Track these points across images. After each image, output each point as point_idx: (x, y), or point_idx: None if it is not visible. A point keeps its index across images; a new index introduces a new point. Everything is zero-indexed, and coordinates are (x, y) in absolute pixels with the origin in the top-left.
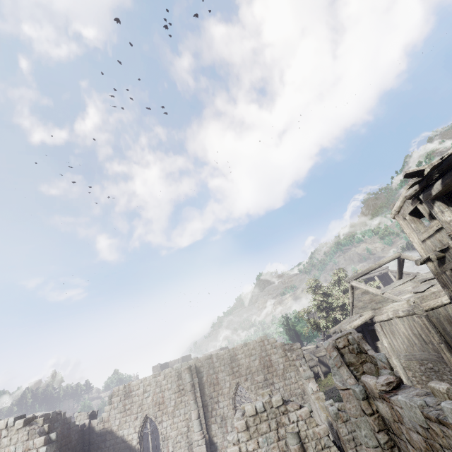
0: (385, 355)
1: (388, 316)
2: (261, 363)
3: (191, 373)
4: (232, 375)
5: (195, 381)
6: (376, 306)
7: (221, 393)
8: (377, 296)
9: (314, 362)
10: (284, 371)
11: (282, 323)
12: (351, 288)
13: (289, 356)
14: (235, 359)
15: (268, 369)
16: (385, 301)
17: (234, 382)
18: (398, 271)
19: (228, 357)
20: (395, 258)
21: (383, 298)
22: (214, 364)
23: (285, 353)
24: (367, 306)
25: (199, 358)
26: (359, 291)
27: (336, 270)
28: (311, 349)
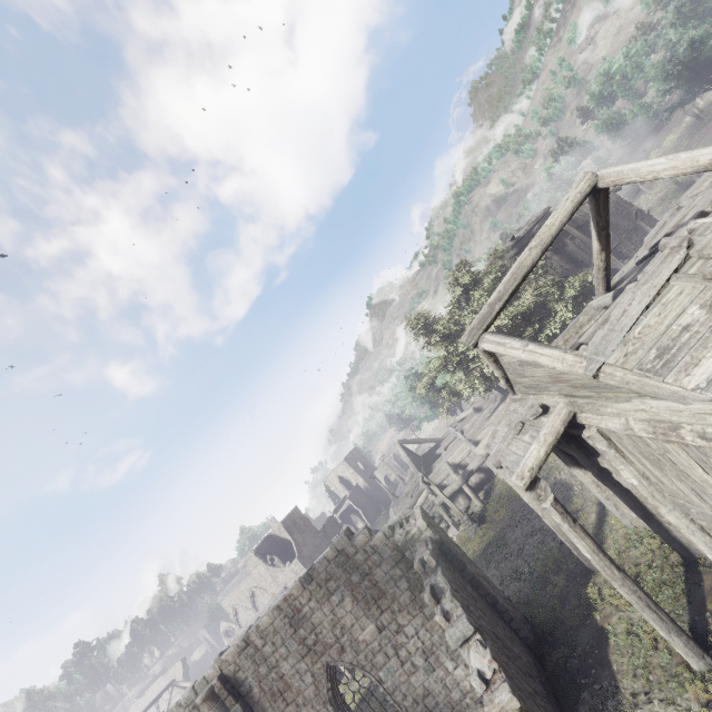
0: (632, 487)
1: (632, 433)
2: (358, 600)
3: (220, 703)
4: (308, 656)
5: (237, 711)
6: (574, 393)
7: (303, 703)
8: (574, 375)
9: (478, 459)
10: (414, 592)
11: (409, 391)
12: (486, 355)
13: (409, 559)
14: (300, 619)
15: (379, 605)
16: (607, 388)
17: (319, 668)
18: (597, 231)
19: (283, 622)
20: (584, 199)
21: (596, 381)
22: (261, 651)
23: (400, 552)
24: (547, 387)
25: (224, 658)
26: (512, 358)
27: (453, 273)
28: (467, 418)
